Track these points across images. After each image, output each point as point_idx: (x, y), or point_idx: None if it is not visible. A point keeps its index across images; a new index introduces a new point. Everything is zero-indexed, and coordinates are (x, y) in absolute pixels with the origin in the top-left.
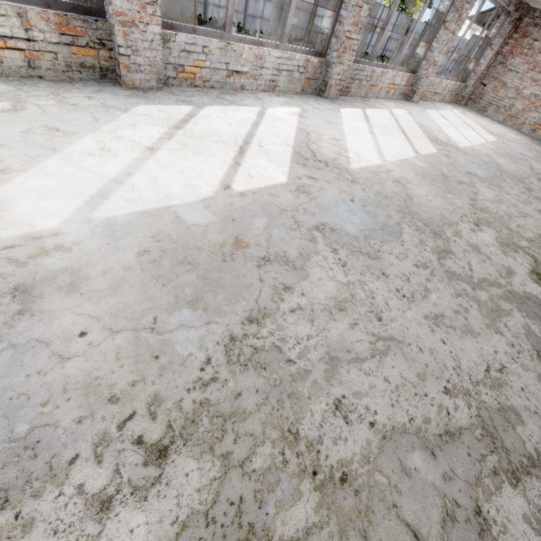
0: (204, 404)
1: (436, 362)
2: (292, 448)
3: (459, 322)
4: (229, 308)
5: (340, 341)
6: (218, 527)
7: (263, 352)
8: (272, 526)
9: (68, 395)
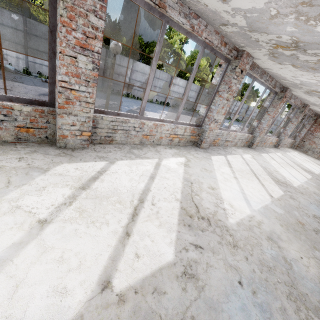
0: None
1: None
2: None
3: None
4: None
5: None
6: None
7: None
8: None
9: None
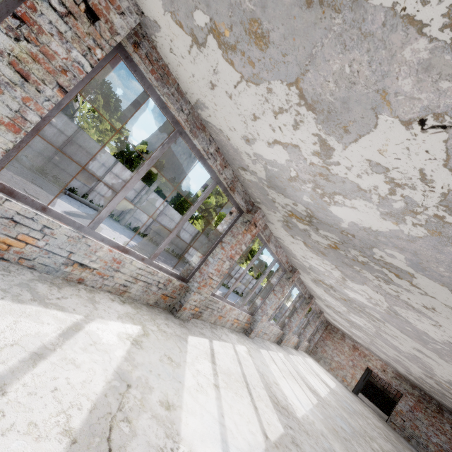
0: None
1: None
2: None
3: None
4: None
5: None
6: None
7: None
8: None
9: None
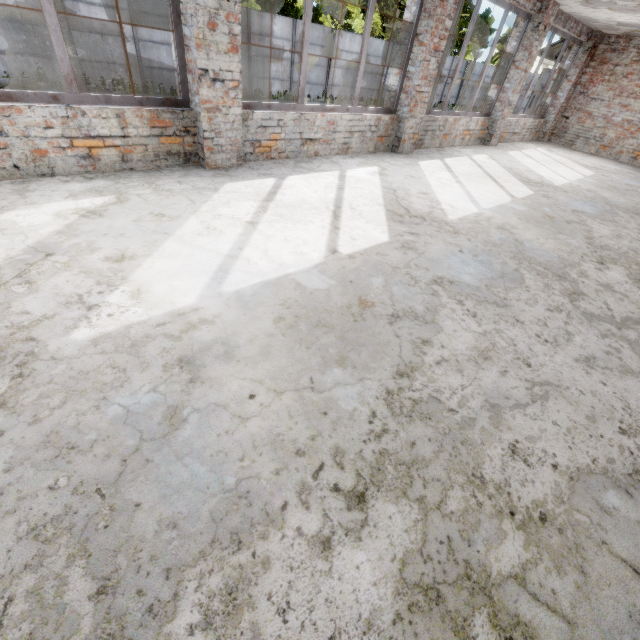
0: (383, 454)
1: (602, 403)
2: (481, 491)
3: (614, 363)
4: (376, 365)
5: (495, 389)
6: (436, 564)
7: (422, 403)
8: (487, 562)
9: (259, 450)
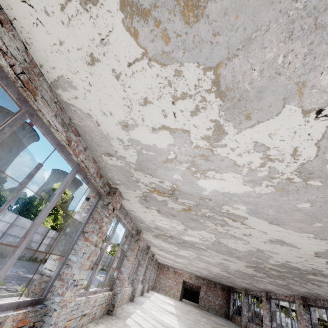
0: None
1: None
2: None
3: None
4: None
5: None
6: None
7: None
8: None
9: None
